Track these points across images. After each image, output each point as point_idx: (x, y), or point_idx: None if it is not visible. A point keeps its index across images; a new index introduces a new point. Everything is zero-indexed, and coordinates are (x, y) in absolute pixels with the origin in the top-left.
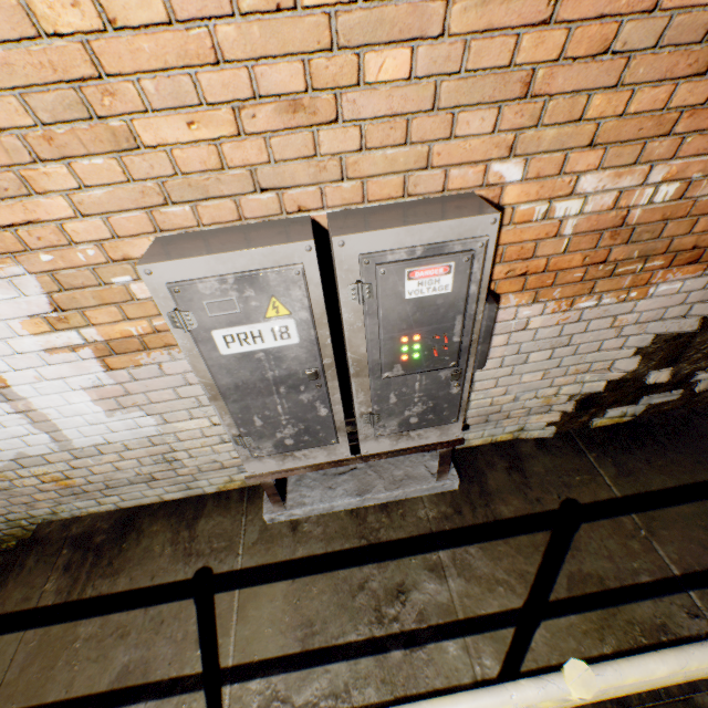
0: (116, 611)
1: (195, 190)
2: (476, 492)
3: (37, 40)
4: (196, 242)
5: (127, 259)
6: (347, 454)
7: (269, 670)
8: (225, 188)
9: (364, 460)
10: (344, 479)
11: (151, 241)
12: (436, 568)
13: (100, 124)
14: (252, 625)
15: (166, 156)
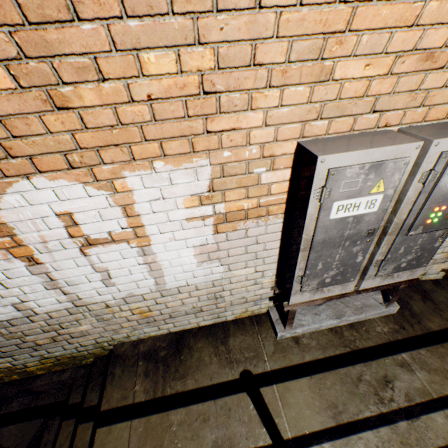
0: (193, 403)
1: (337, 110)
2: (408, 315)
3: (330, 4)
4: (335, 144)
5: (271, 156)
6: (351, 289)
7: (319, 440)
8: (354, 110)
9: (357, 293)
10: (323, 308)
11: (291, 144)
12: (403, 364)
13: (318, 63)
14: (294, 408)
15: (338, 87)
